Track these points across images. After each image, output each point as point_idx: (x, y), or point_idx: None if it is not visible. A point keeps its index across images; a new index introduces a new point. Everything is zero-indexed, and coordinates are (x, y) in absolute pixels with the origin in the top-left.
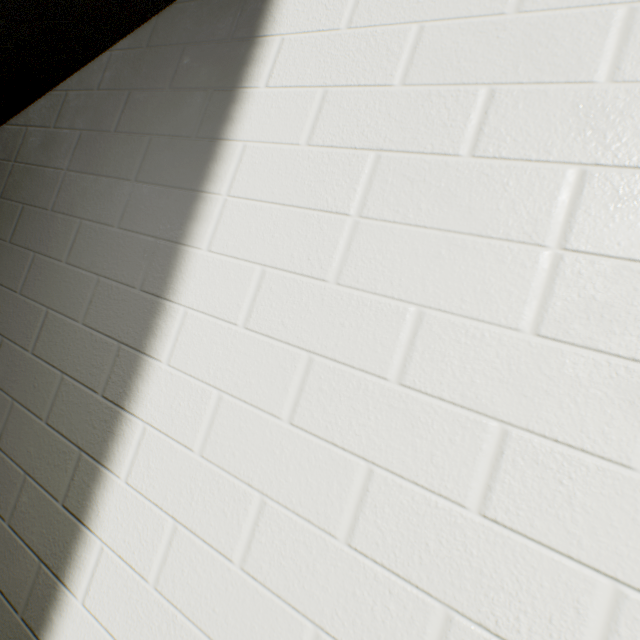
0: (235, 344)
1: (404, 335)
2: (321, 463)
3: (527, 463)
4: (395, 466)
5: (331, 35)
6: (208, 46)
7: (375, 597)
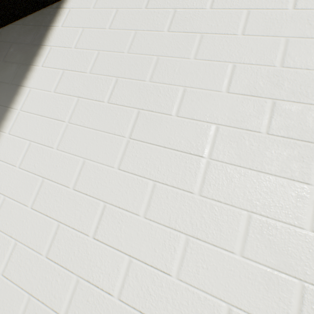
0: (14, 175)
1: (78, 170)
2: (41, 224)
3: (110, 217)
4: (68, 222)
5: (69, 49)
6: (22, 45)
7: (53, 277)
